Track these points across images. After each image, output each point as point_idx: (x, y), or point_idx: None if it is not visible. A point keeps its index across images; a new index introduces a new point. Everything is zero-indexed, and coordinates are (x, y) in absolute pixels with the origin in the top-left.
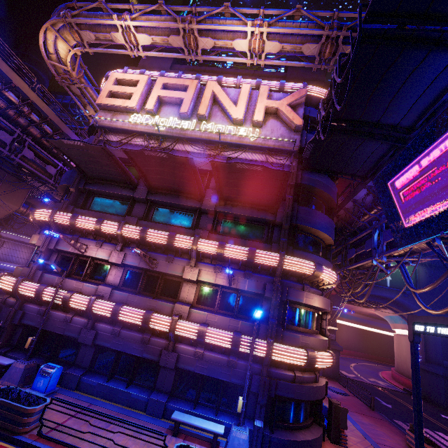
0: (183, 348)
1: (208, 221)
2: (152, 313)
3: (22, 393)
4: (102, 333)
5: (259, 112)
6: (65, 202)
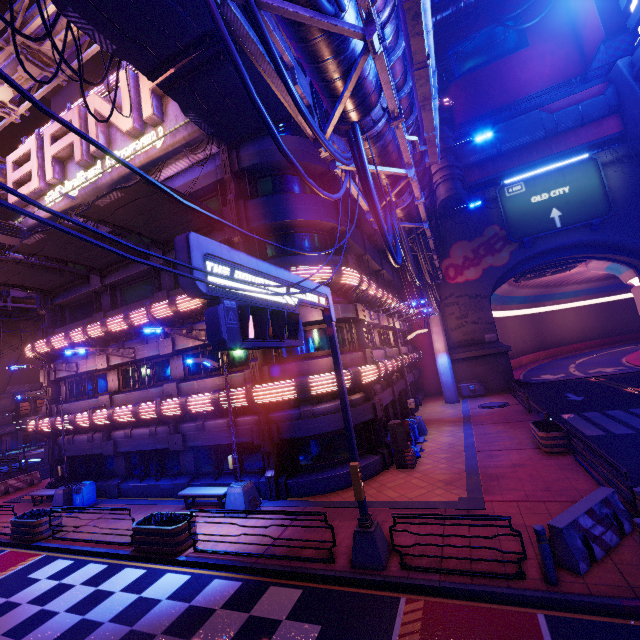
0: (186, 426)
1: (169, 277)
2: (139, 404)
3: (39, 512)
4: (119, 440)
5: (146, 103)
6: (43, 329)
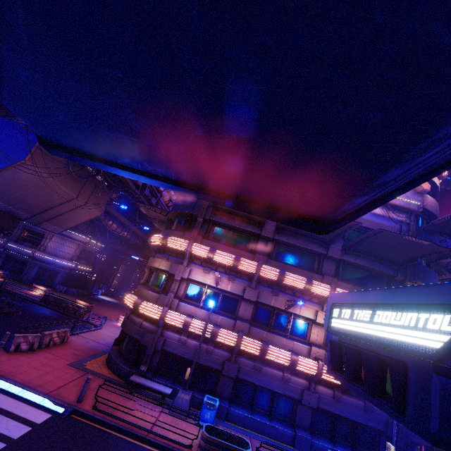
0: (322, 389)
1: (331, 267)
2: (298, 355)
3: (225, 433)
4: (244, 367)
5: None
6: (195, 232)
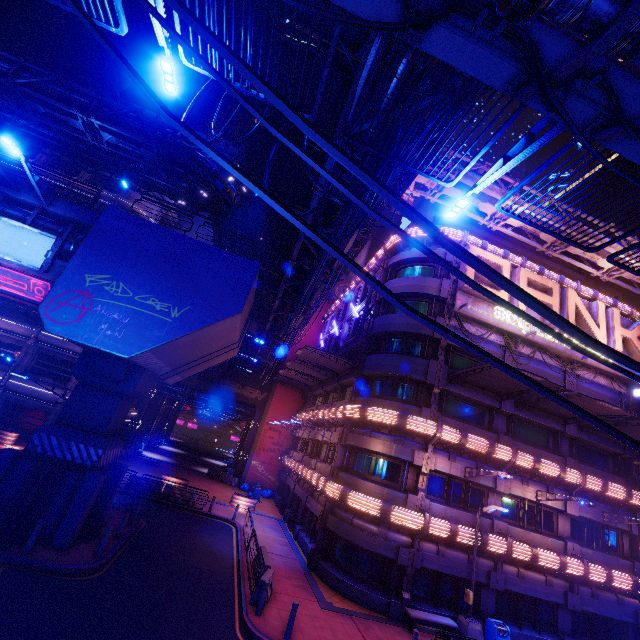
0: (581, 588)
1: (566, 445)
2: (565, 556)
3: None
4: (508, 576)
5: (618, 341)
6: (435, 408)
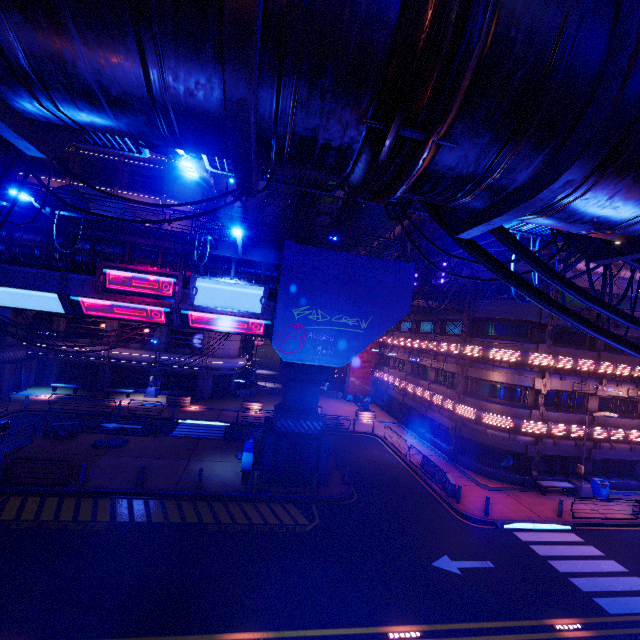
0: None
1: None
2: None
3: None
4: (603, 450)
5: None
6: (549, 343)
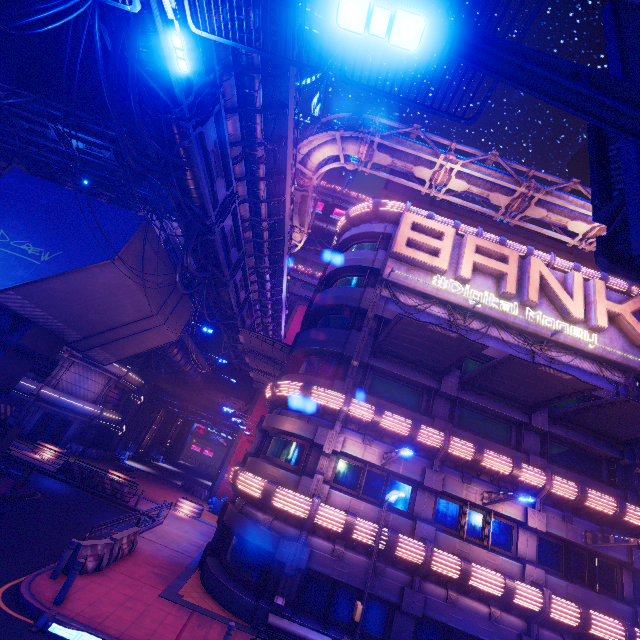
0: (546, 634)
1: (534, 442)
2: (514, 580)
3: None
4: (431, 598)
5: (601, 315)
6: (350, 382)
